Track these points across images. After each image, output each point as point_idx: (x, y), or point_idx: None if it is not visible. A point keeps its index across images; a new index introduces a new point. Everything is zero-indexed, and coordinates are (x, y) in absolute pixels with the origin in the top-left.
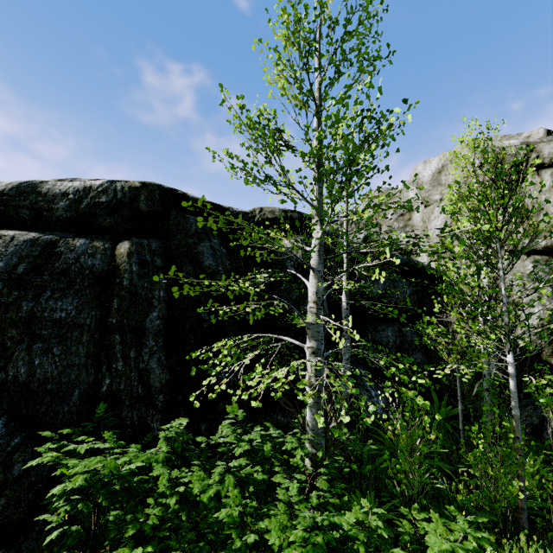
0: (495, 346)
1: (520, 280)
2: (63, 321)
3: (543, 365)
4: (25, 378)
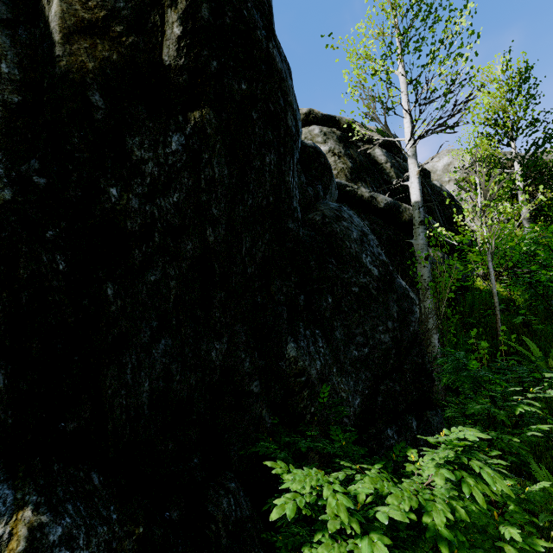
0: None
1: None
2: None
3: None
4: None
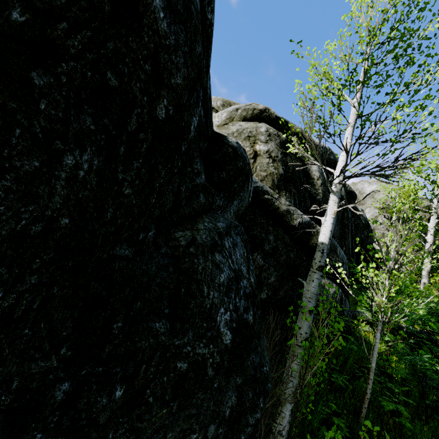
0: None
1: None
2: (337, 216)
3: None
4: (335, 237)
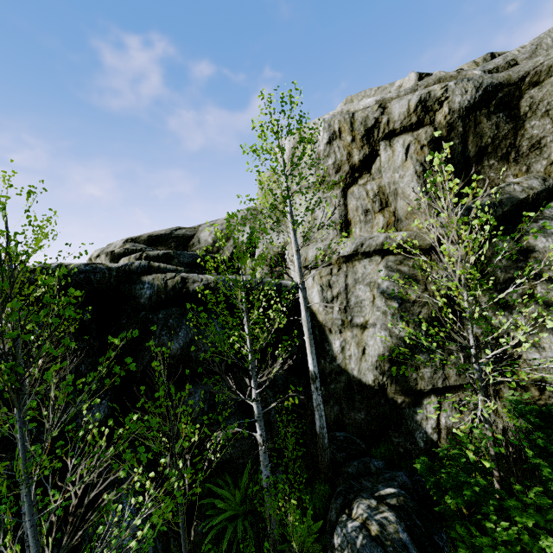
0: (320, 398)
1: (371, 292)
2: None
3: (390, 405)
4: None
